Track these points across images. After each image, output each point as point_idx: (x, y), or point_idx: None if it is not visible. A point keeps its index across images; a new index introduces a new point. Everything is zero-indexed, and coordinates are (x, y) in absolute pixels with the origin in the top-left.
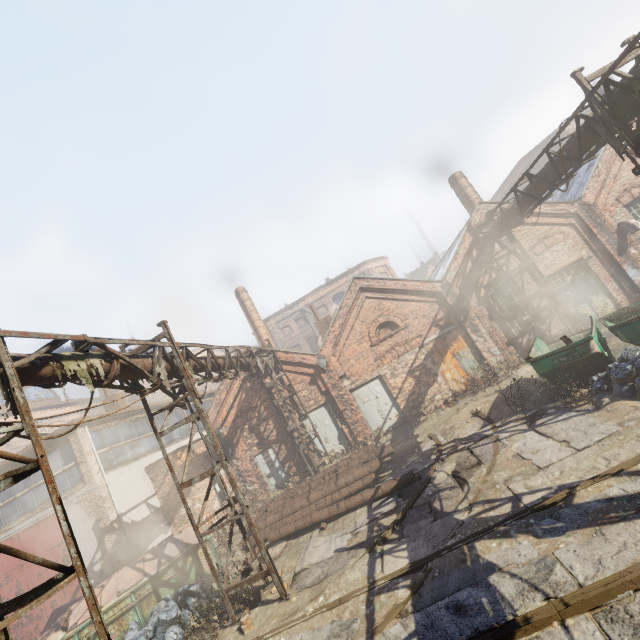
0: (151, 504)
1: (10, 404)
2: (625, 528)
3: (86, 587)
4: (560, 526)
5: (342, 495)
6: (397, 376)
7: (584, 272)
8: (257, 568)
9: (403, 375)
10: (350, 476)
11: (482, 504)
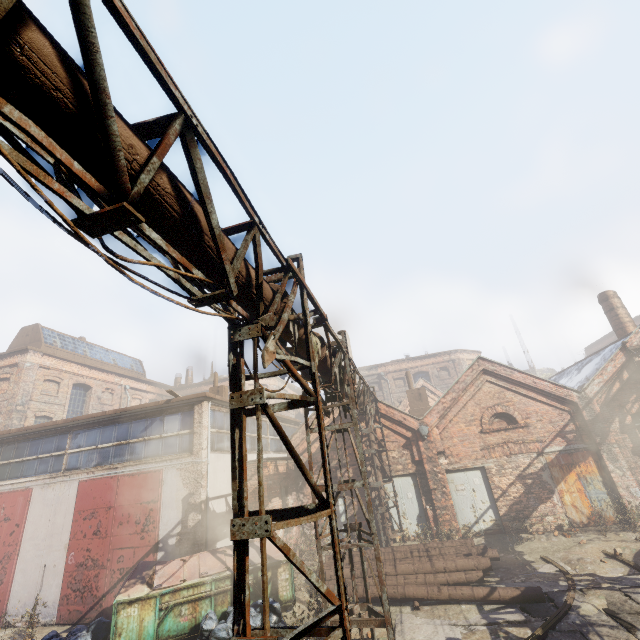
0: (228, 502)
1: (295, 345)
2: None
3: (335, 527)
4: None
5: (438, 580)
6: (504, 475)
7: None
8: (356, 614)
9: (511, 477)
10: (451, 562)
11: None
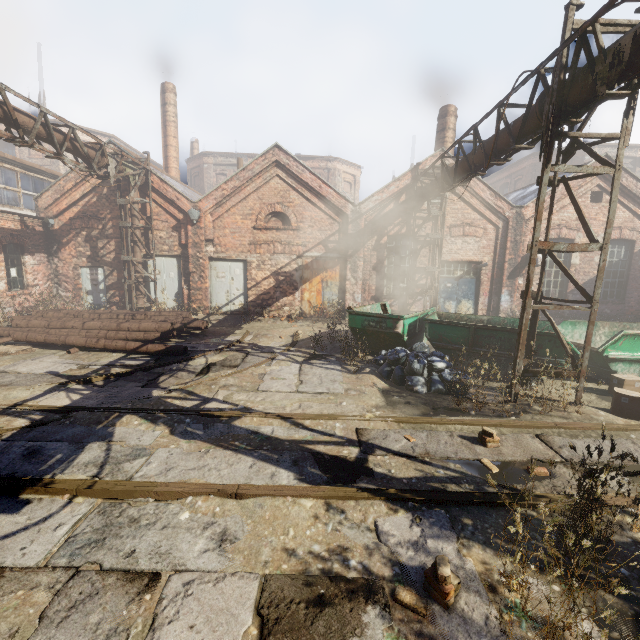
0: None
1: None
2: (226, 456)
3: None
4: (198, 433)
5: (118, 336)
6: (262, 270)
7: (474, 275)
8: None
9: (268, 272)
10: (136, 324)
11: (182, 392)
